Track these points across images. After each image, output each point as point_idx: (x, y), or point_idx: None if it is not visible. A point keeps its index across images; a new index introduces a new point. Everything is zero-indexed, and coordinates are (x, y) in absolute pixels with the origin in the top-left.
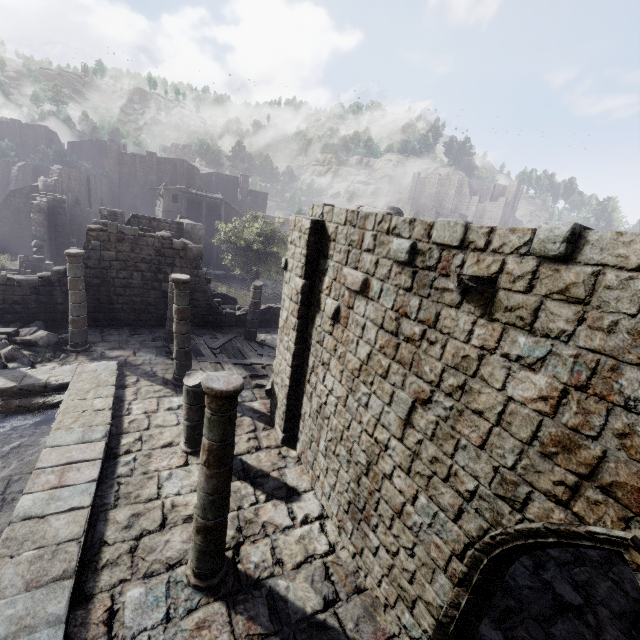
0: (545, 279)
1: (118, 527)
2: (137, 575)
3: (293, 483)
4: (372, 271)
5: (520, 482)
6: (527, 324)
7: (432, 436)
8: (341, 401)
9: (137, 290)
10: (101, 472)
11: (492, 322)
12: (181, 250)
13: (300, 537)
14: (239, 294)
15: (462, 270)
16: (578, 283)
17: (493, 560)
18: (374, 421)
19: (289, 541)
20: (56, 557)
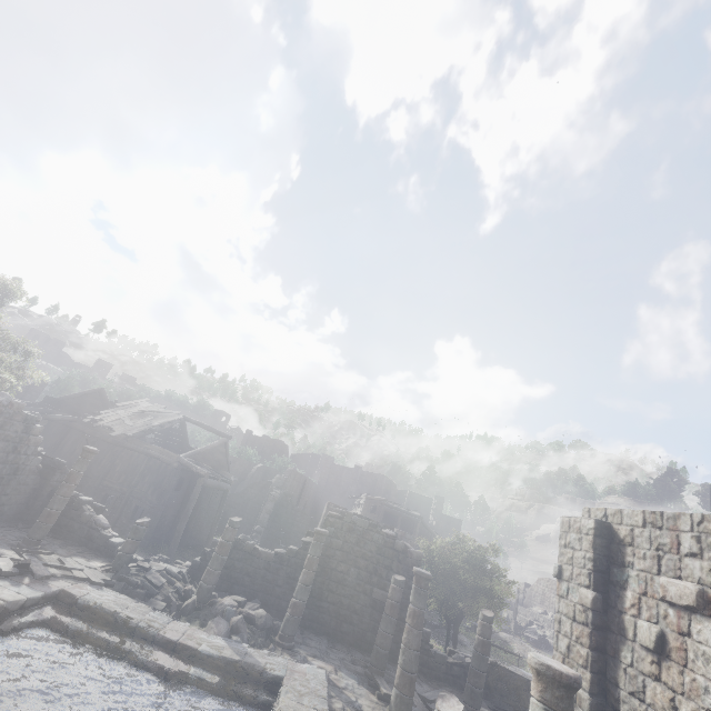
0: None
1: None
2: None
3: None
4: (708, 580)
5: None
6: None
7: None
8: None
9: (348, 589)
10: None
11: None
12: (401, 552)
13: None
14: None
15: None
16: None
17: None
18: None
19: None
20: None
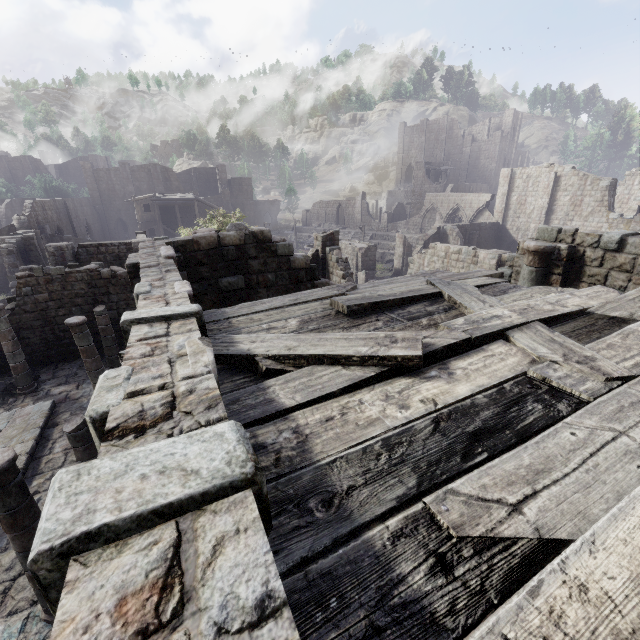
0: None
1: (0, 570)
2: (1, 614)
3: None
4: None
5: None
6: None
7: None
8: None
9: None
10: None
11: None
12: (112, 278)
13: None
14: None
15: None
16: None
17: None
18: None
19: None
20: None
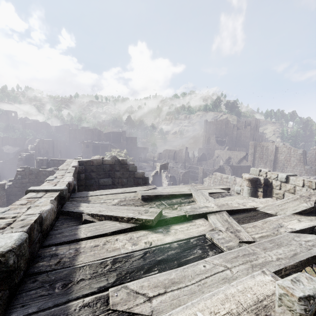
0: None
1: None
2: None
3: None
4: None
5: None
6: None
7: None
8: None
9: None
10: None
11: None
12: None
13: None
14: None
15: None
16: None
17: None
18: None
19: None
20: None
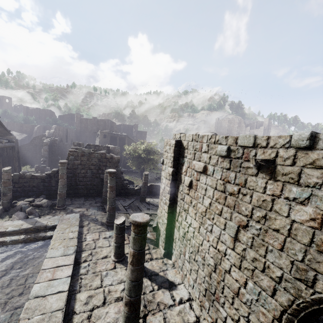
0: (301, 158)
1: (81, 303)
2: None
3: (172, 279)
4: (208, 161)
5: (308, 269)
6: (296, 181)
7: (251, 245)
8: (196, 230)
9: (89, 178)
10: (72, 272)
11: (276, 181)
12: (110, 158)
13: (179, 312)
14: (134, 179)
15: (256, 157)
16: (319, 159)
17: (300, 321)
18: (216, 239)
19: (173, 314)
20: (51, 320)
